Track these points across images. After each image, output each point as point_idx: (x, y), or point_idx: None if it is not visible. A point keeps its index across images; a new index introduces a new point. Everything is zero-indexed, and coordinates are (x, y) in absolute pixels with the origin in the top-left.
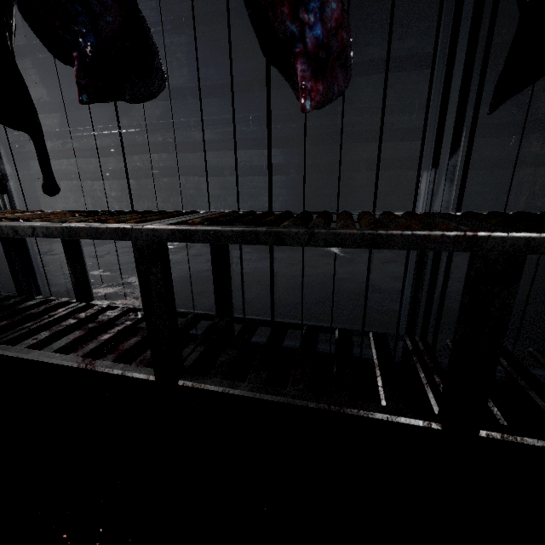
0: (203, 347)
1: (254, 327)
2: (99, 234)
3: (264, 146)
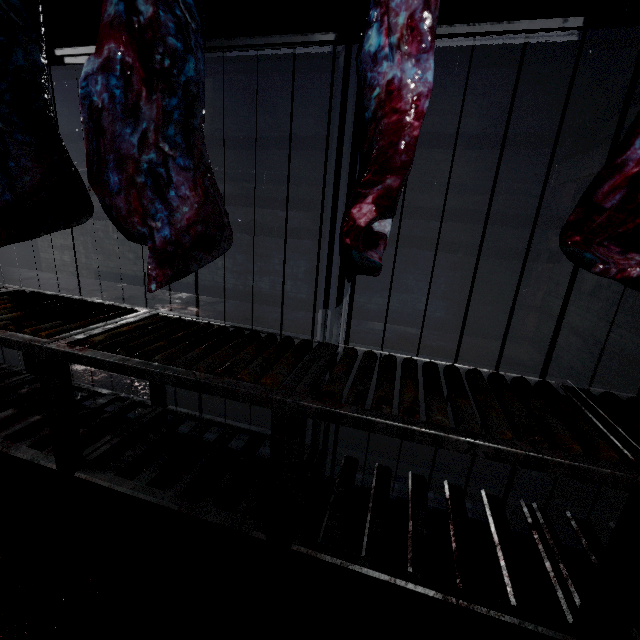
0: (118, 440)
1: (178, 422)
2: (11, 345)
3: (277, 206)
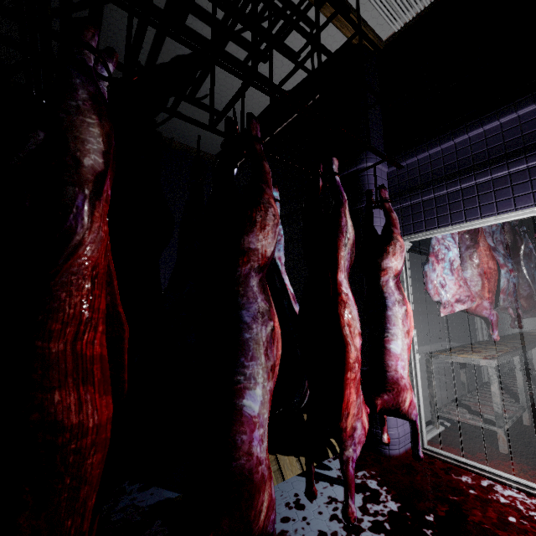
0: None
1: None
2: None
3: None
